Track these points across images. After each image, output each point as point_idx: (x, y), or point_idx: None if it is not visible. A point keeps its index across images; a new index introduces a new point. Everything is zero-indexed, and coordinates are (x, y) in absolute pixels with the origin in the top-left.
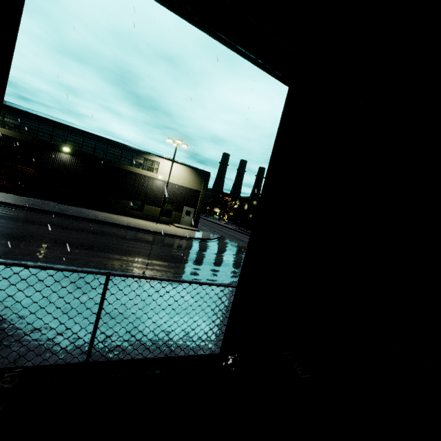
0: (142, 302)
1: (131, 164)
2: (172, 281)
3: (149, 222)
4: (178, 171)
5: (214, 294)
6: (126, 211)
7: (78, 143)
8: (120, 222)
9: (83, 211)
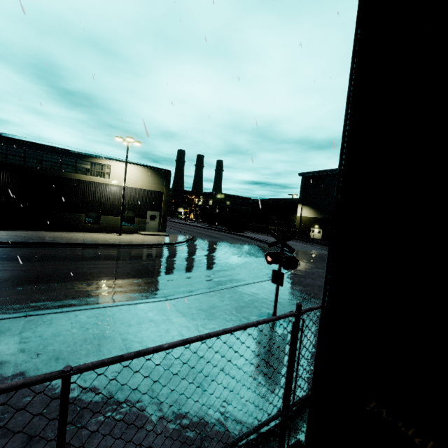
0: (124, 342)
1: (75, 171)
2: (190, 343)
3: (109, 235)
4: (134, 173)
5: (207, 307)
6: (79, 226)
7: (1, 153)
8: (74, 240)
9: (22, 234)
